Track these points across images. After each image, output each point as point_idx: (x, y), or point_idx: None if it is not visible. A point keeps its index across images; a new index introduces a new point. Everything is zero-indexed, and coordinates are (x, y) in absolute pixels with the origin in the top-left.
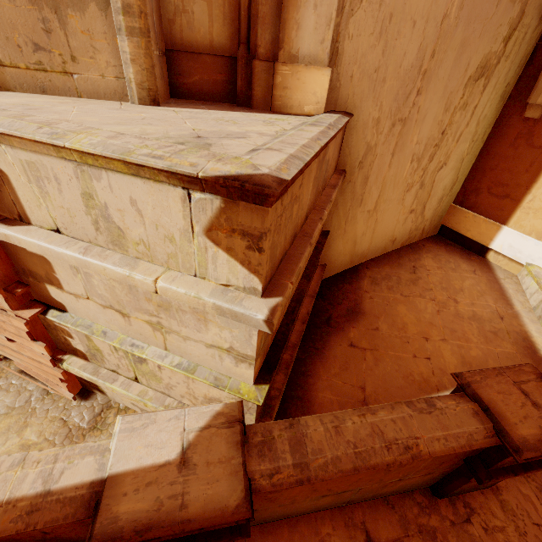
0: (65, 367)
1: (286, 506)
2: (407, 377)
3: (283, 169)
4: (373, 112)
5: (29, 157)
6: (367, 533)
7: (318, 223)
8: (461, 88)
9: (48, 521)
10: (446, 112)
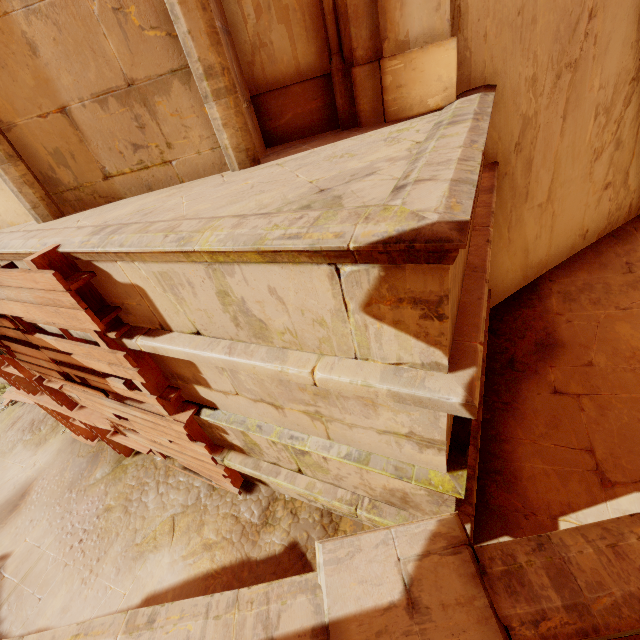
0: (226, 463)
1: None
2: None
3: (453, 207)
4: (525, 70)
5: (161, 268)
6: None
7: (486, 248)
8: None
9: None
10: None
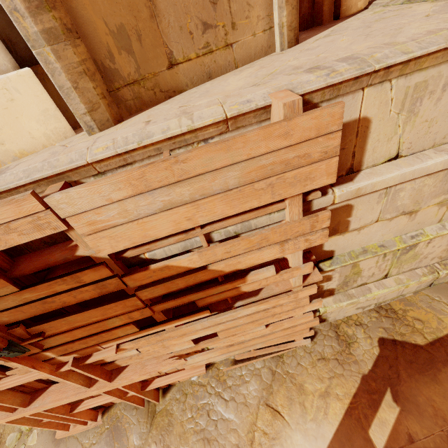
0: (323, 311)
1: None
2: None
3: None
4: None
5: (423, 77)
6: None
7: None
8: None
9: None
10: None
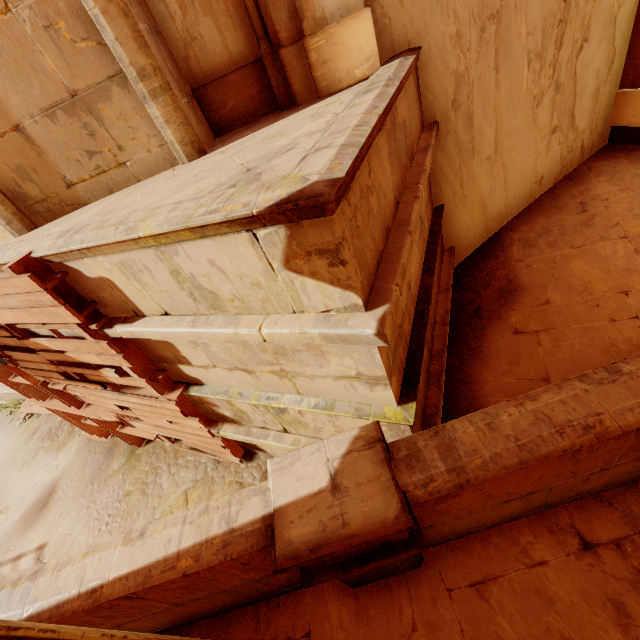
0: (222, 434)
1: (466, 519)
2: (608, 349)
3: (334, 168)
4: (447, 28)
5: (120, 259)
6: (579, 536)
7: (413, 204)
8: None
9: (240, 551)
10: None
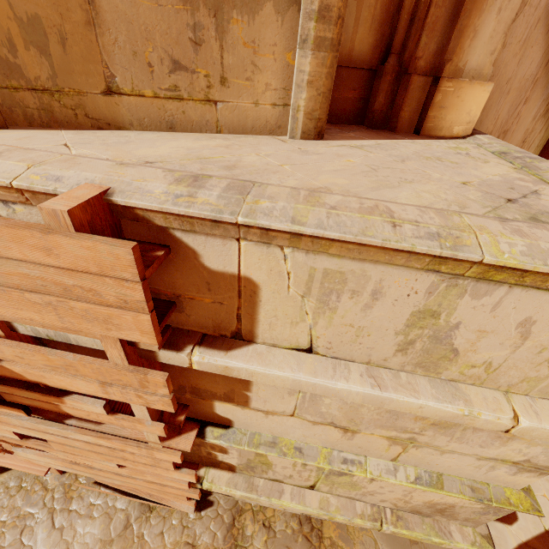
0: (207, 487)
1: None
2: None
3: None
4: (490, 126)
5: (337, 266)
6: None
7: None
8: None
9: None
10: (533, 120)
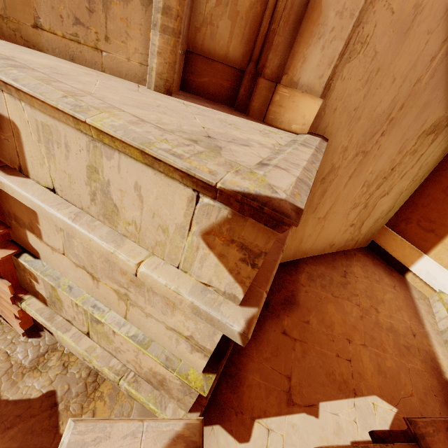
0: (23, 306)
1: None
2: (329, 375)
3: (296, 195)
4: (344, 141)
5: (45, 120)
6: None
7: (289, 230)
8: (415, 138)
9: None
10: (399, 153)
